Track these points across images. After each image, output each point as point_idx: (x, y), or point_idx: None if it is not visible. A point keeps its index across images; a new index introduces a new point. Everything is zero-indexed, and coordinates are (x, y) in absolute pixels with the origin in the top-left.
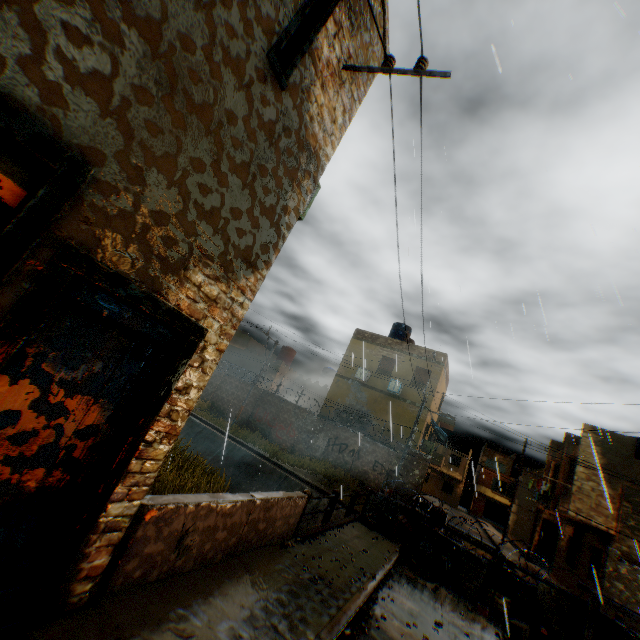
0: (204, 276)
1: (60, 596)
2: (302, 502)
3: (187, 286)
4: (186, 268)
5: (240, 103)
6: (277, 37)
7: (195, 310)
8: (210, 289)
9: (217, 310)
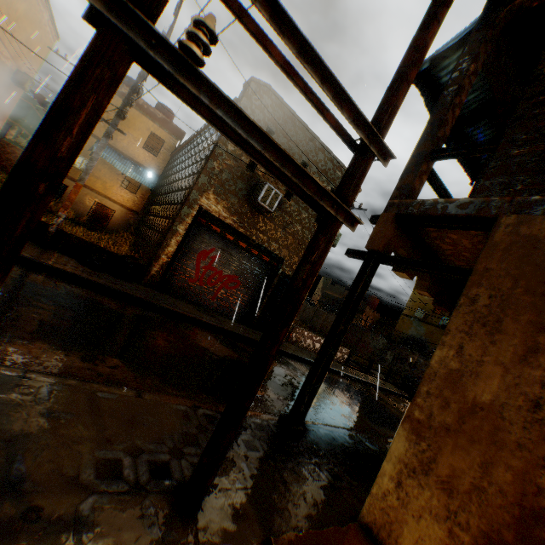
0: None
1: None
2: (347, 352)
3: None
4: None
5: (309, 234)
6: (317, 216)
7: None
8: None
9: None
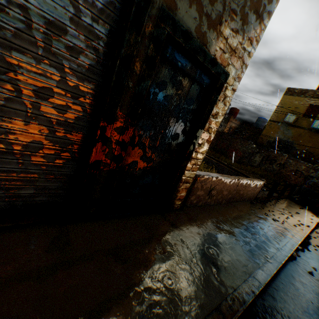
0: (230, 30)
1: (171, 204)
2: (261, 185)
3: (220, 40)
4: (220, 24)
5: None
6: None
7: (223, 59)
8: (232, 41)
9: (235, 59)
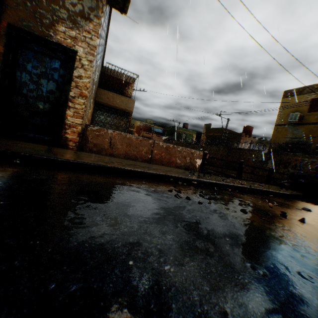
0: (65, 28)
1: (64, 144)
2: (199, 154)
3: (59, 34)
4: (55, 26)
5: None
6: None
7: (67, 43)
8: (70, 34)
9: (79, 43)
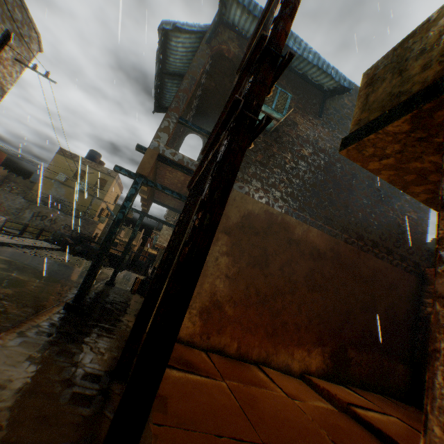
0: None
1: None
2: (4, 220)
3: None
4: None
5: None
6: None
7: None
8: None
9: None
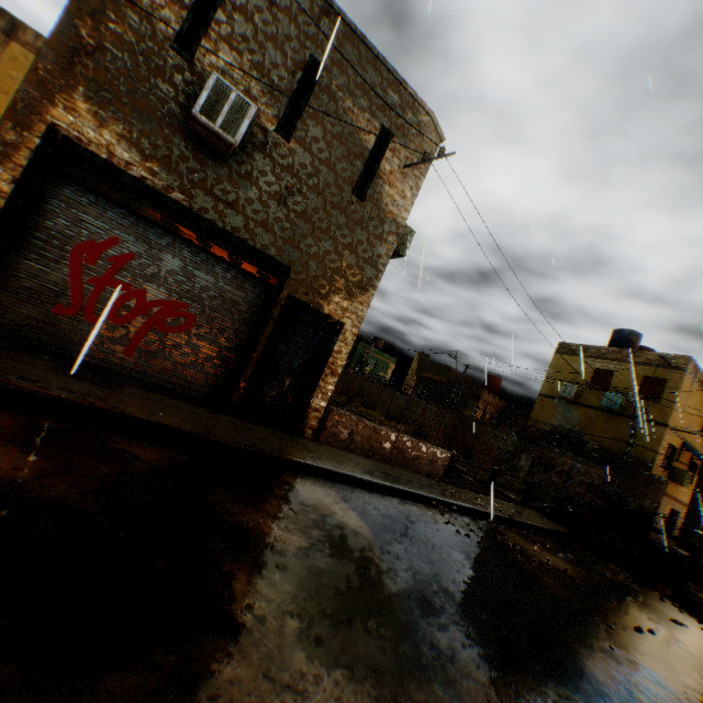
0: (339, 298)
1: (301, 431)
2: (446, 456)
3: (332, 304)
4: (330, 296)
5: (342, 219)
6: (355, 182)
7: (337, 314)
8: (343, 304)
9: (348, 314)
